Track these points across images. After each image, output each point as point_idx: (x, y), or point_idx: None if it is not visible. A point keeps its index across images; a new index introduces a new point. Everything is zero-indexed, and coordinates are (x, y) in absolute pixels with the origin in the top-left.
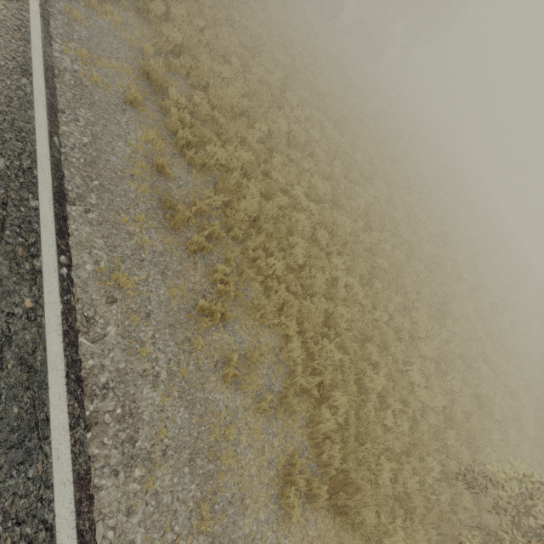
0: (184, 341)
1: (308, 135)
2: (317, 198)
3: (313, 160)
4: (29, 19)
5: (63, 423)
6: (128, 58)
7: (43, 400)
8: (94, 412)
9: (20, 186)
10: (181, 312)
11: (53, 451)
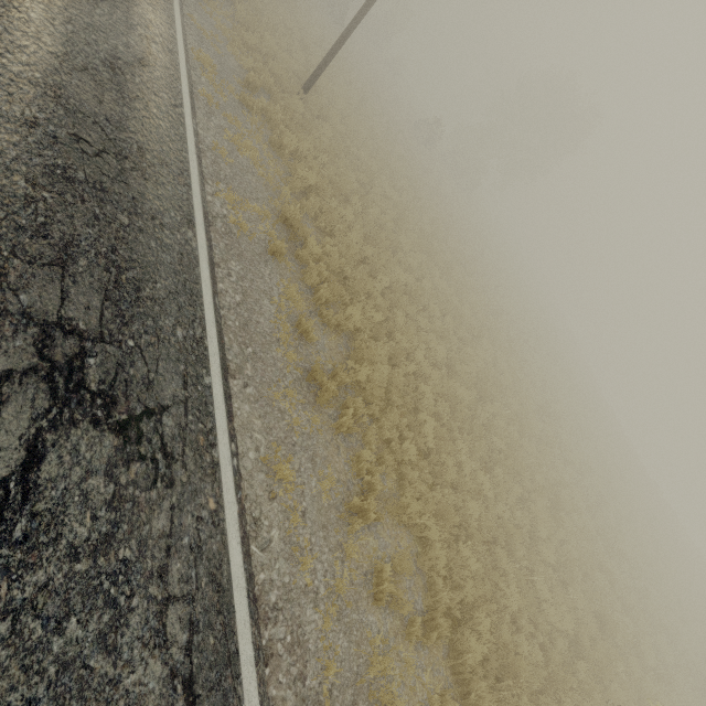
0: (336, 546)
1: (422, 286)
2: (435, 362)
3: (426, 315)
4: (189, 161)
5: (250, 657)
6: (265, 198)
7: (232, 627)
8: (269, 641)
9: (196, 360)
10: (331, 509)
11: (244, 693)
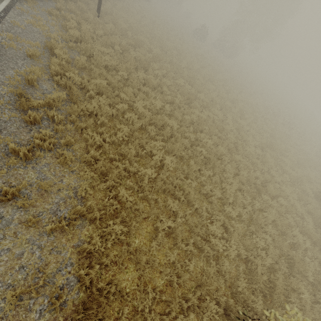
0: None
1: (160, 81)
2: (156, 111)
3: (161, 94)
4: None
5: None
6: (43, 41)
7: None
8: None
9: None
10: None
11: None
